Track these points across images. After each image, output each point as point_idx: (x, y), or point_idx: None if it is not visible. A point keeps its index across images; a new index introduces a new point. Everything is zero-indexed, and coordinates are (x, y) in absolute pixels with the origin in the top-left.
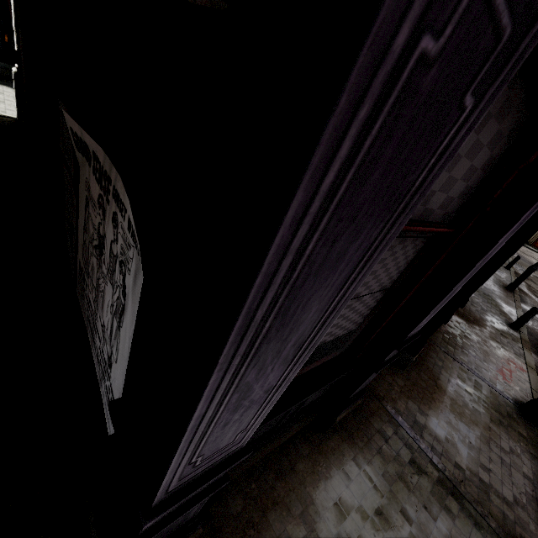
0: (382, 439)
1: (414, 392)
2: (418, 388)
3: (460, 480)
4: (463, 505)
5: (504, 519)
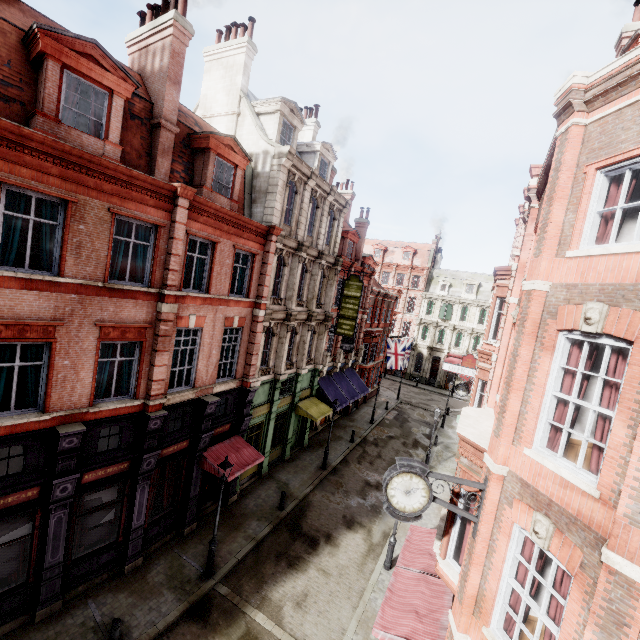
0: (71, 617)
1: (119, 587)
2: (125, 584)
3: (107, 624)
4: (97, 634)
5: (119, 634)
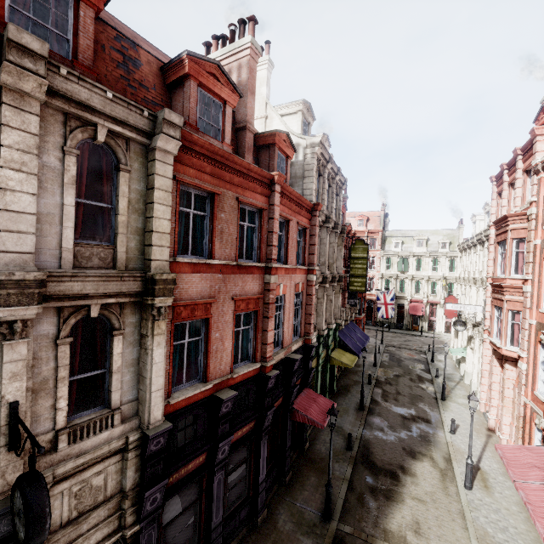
0: None
1: (260, 540)
2: (263, 536)
3: None
4: None
5: None
